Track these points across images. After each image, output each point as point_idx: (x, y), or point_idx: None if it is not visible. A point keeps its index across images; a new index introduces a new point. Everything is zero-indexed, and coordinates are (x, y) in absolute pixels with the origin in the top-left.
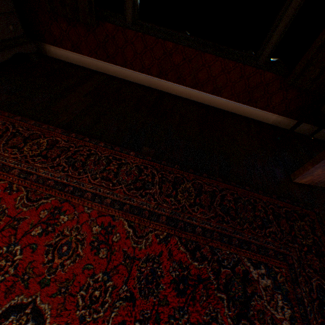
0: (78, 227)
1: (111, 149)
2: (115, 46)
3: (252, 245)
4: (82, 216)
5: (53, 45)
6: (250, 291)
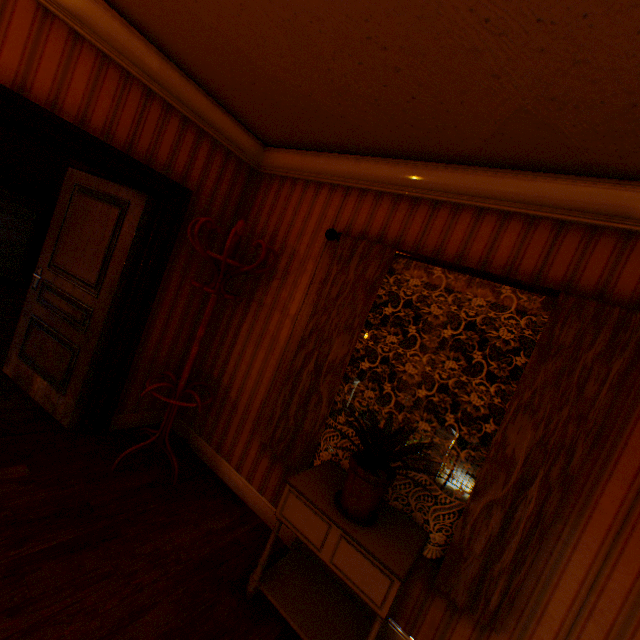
0: None
1: None
2: None
3: None
4: None
5: None
6: None
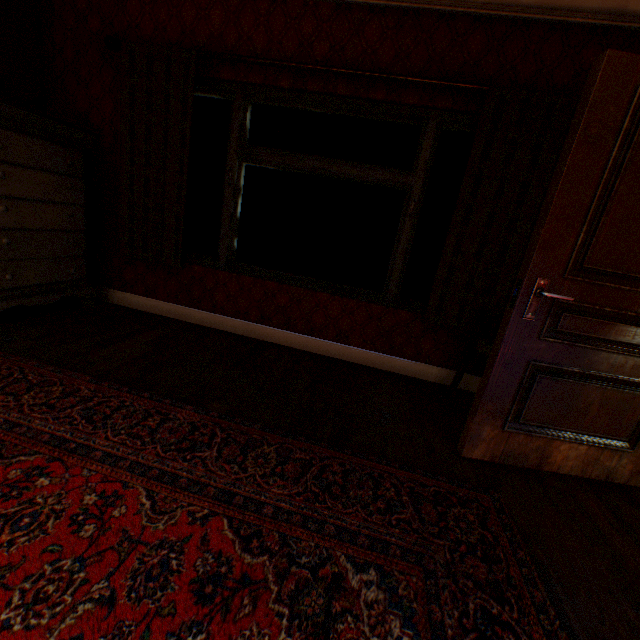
0: (63, 494)
1: (159, 401)
2: (203, 288)
3: (362, 536)
4: (74, 481)
5: (121, 290)
6: (340, 607)
